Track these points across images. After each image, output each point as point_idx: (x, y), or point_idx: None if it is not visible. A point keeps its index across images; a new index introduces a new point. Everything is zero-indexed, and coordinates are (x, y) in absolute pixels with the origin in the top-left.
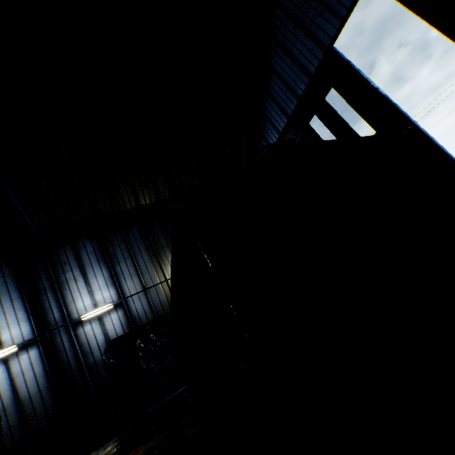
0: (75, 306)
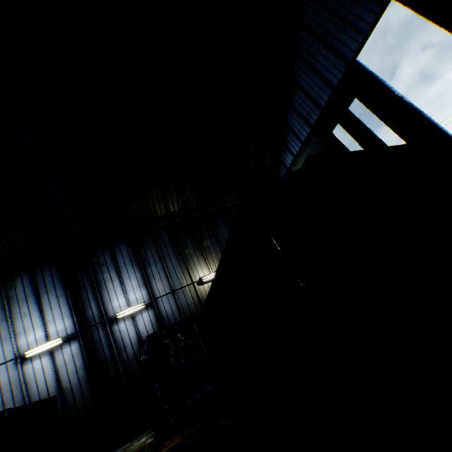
0: (111, 304)
